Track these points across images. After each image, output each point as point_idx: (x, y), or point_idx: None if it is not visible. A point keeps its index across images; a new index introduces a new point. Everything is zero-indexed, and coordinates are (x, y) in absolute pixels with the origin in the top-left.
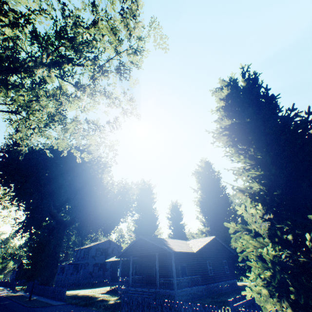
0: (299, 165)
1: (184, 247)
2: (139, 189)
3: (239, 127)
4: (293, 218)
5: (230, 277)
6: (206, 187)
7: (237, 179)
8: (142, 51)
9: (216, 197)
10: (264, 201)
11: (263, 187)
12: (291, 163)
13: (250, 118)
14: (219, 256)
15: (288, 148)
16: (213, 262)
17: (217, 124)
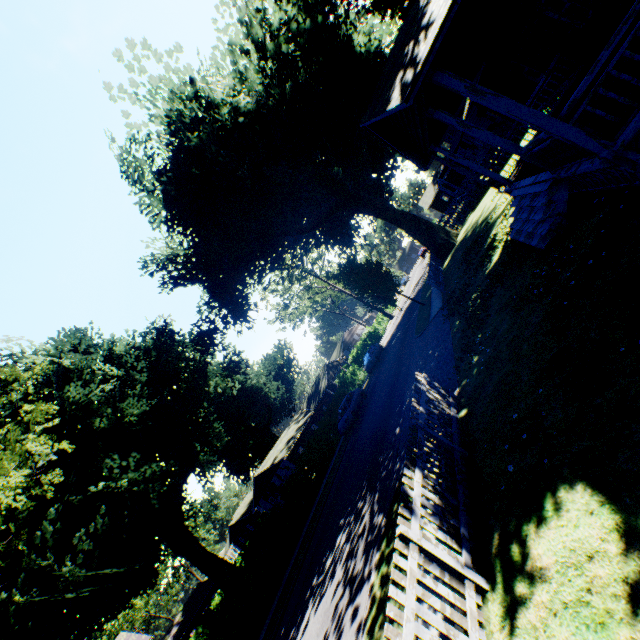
0: None
1: None
2: None
3: None
4: None
5: None
6: None
7: None
8: None
9: None
10: None
11: None
12: None
13: None
14: None
15: None
16: None
17: None
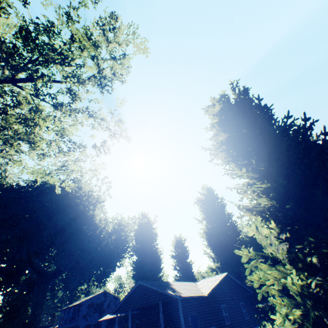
0: (307, 172)
1: (192, 291)
2: (137, 224)
3: (236, 140)
4: (314, 234)
5: (251, 324)
6: (211, 216)
7: (242, 198)
8: (128, 71)
9: (222, 226)
10: (277, 218)
11: (273, 201)
12: (299, 170)
13: (246, 129)
14: (234, 298)
15: (292, 155)
16: (228, 306)
17: (213, 140)
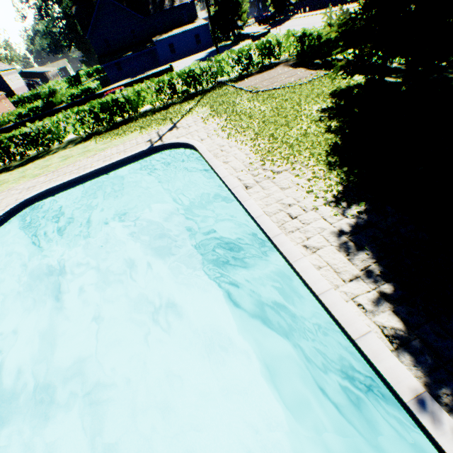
0: None
1: None
2: None
3: None
4: None
5: None
6: None
7: None
8: None
9: None
10: None
11: None
12: None
13: None
14: None
15: None
16: None
17: None
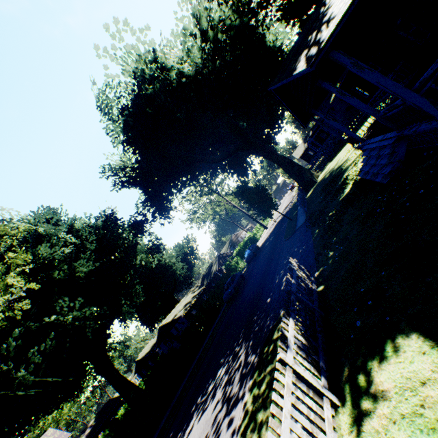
0: None
1: None
2: None
3: None
4: None
5: None
6: None
7: None
8: None
9: None
10: None
11: None
12: None
13: None
14: None
15: None
16: None
17: None
